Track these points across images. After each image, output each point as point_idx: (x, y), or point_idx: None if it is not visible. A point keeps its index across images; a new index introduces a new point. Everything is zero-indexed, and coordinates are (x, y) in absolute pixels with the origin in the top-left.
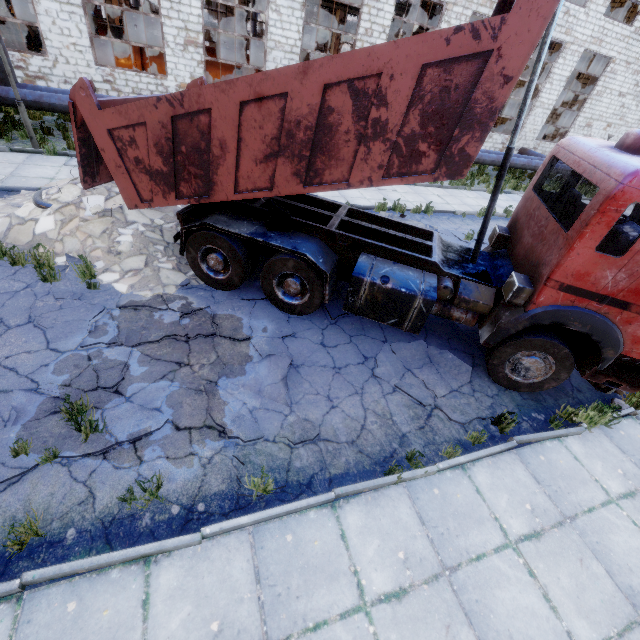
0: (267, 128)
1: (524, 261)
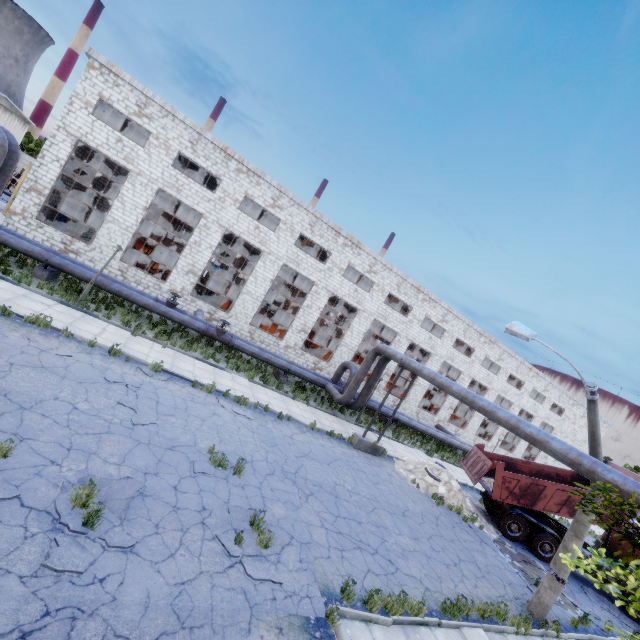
0: (562, 497)
1: None
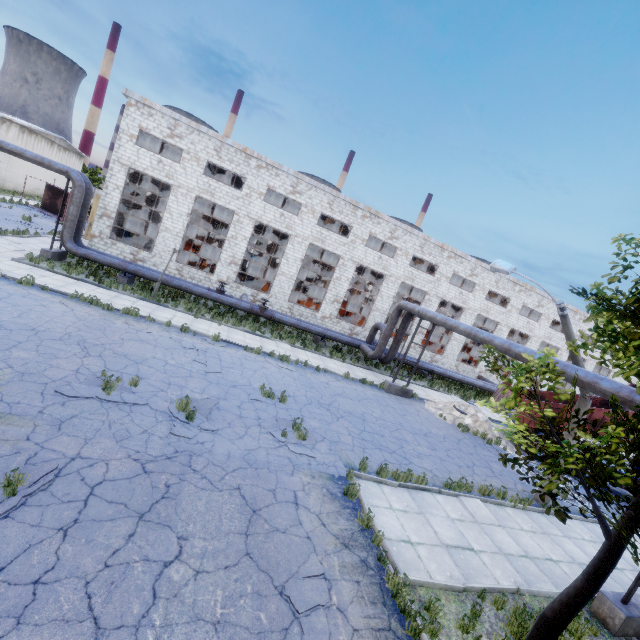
0: None
1: None
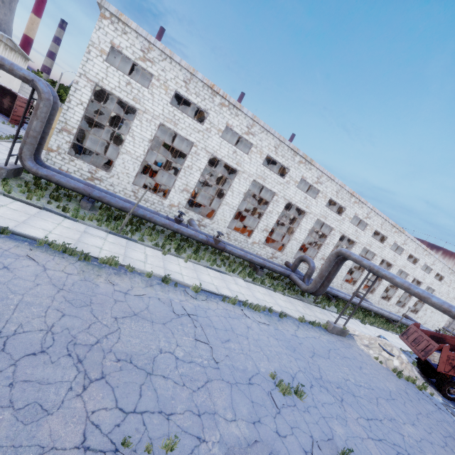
0: None
1: None
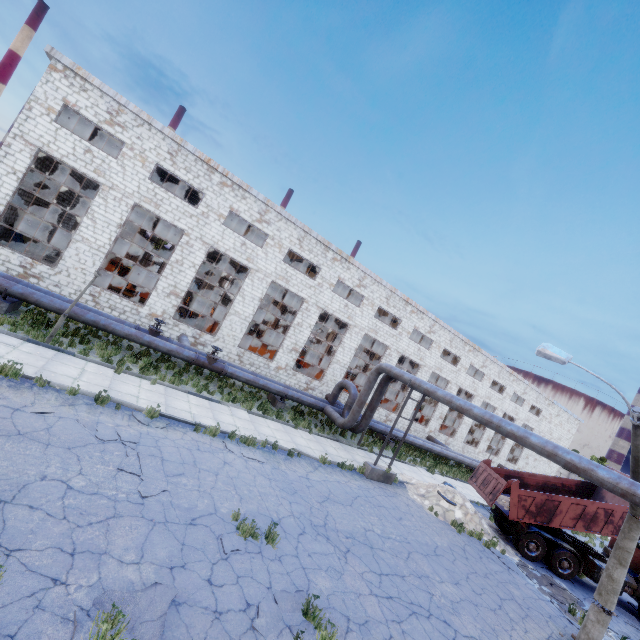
0: (577, 511)
1: (637, 567)
